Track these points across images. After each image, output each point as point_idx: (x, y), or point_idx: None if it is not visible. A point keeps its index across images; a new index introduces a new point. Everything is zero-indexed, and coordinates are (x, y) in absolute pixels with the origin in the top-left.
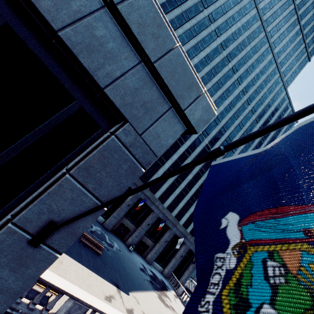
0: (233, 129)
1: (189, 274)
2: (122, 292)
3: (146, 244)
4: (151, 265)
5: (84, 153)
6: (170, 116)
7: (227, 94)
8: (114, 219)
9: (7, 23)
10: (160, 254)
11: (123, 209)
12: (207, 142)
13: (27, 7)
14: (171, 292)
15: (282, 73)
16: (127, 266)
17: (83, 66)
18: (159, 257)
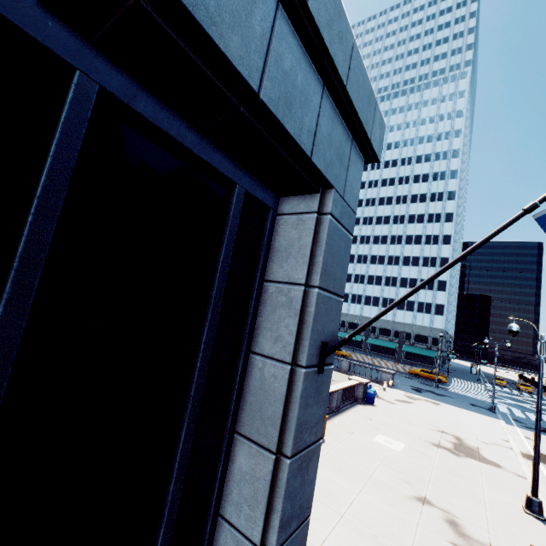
0: None
1: None
2: None
3: None
4: None
5: (299, 255)
6: (354, 153)
7: None
8: None
9: (100, 87)
10: None
11: None
12: None
13: (196, 58)
14: None
15: None
16: None
17: (290, 136)
18: None
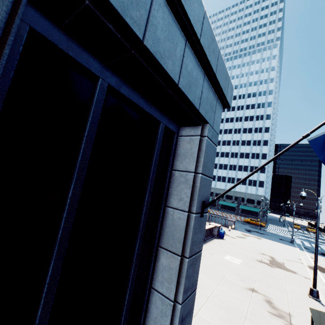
0: None
1: None
2: None
3: None
4: None
5: (191, 157)
6: (218, 104)
7: None
8: None
9: (108, 84)
10: None
11: None
12: None
13: (153, 72)
14: None
15: None
16: None
17: (190, 101)
18: None
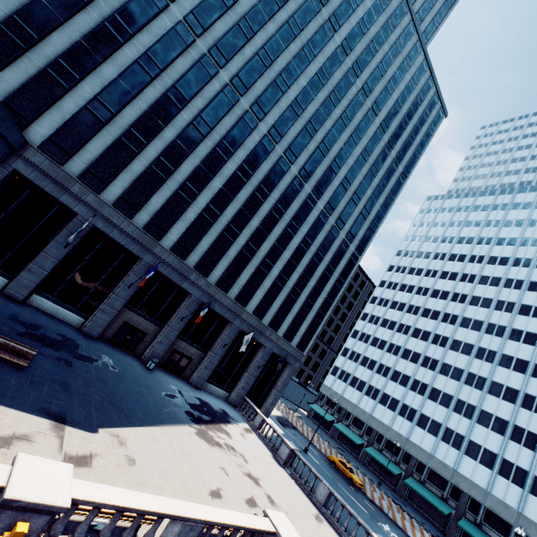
0: (331, 127)
1: (278, 394)
2: (74, 428)
3: (186, 356)
4: (203, 390)
5: None
6: None
7: (311, 52)
8: (103, 314)
9: None
10: (218, 370)
11: (120, 293)
12: (281, 151)
13: None
14: (238, 425)
15: (417, 15)
16: (124, 390)
17: None
18: (217, 375)
